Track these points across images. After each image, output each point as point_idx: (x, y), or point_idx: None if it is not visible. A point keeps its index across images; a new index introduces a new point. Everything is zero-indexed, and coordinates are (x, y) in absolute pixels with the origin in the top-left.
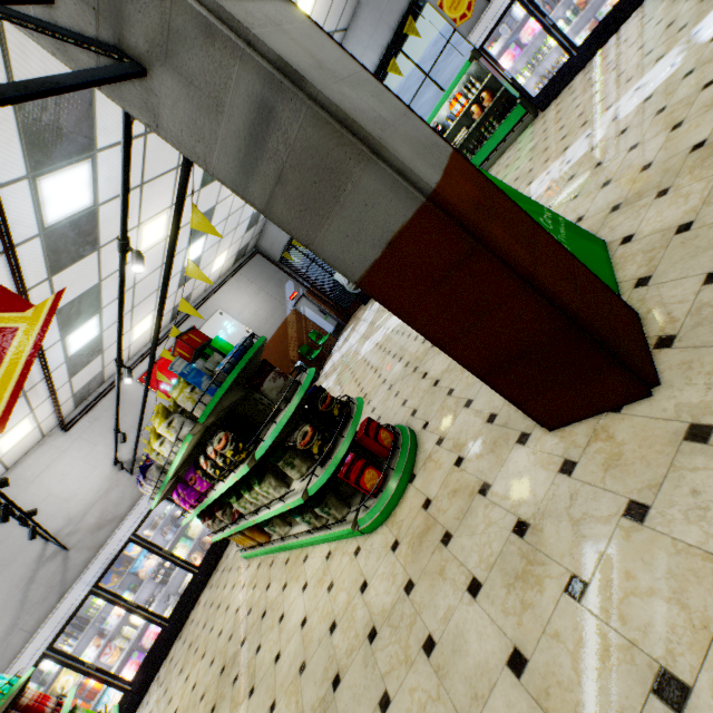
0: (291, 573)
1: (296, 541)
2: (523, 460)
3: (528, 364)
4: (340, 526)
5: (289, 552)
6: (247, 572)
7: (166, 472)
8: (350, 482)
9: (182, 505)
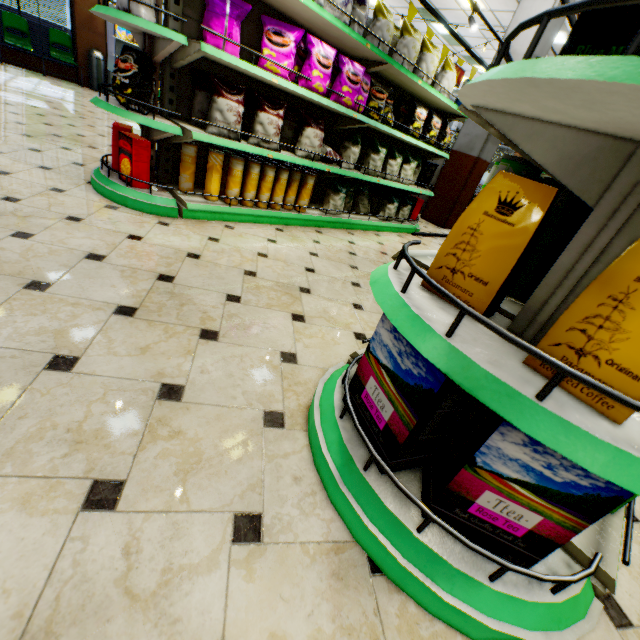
0: (374, 239)
1: (368, 222)
2: (445, 231)
3: (460, 207)
4: (407, 224)
5: (341, 229)
6: (248, 231)
7: (402, 63)
8: (419, 206)
9: (324, 70)
